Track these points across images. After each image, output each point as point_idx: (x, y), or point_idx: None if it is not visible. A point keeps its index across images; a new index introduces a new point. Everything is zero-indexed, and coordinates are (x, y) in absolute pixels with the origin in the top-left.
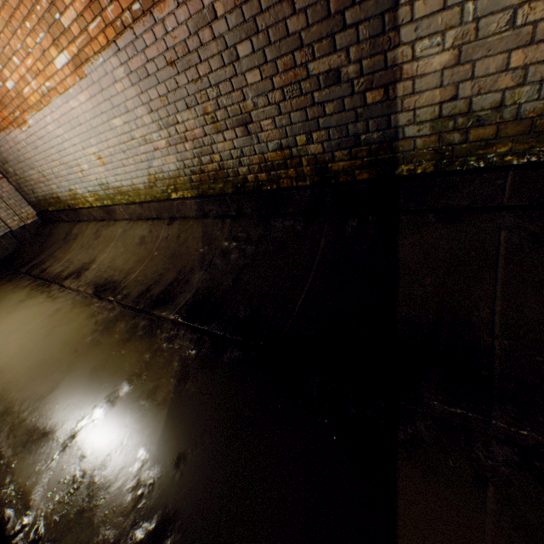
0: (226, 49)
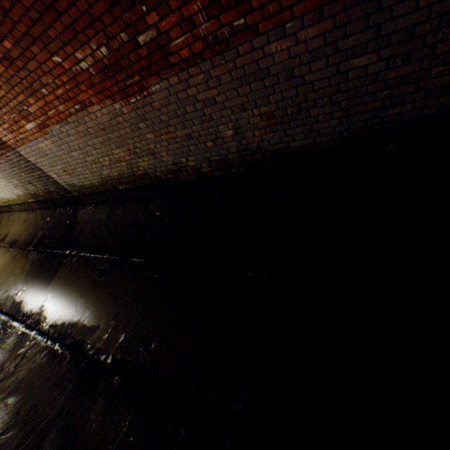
0: (12, 169)
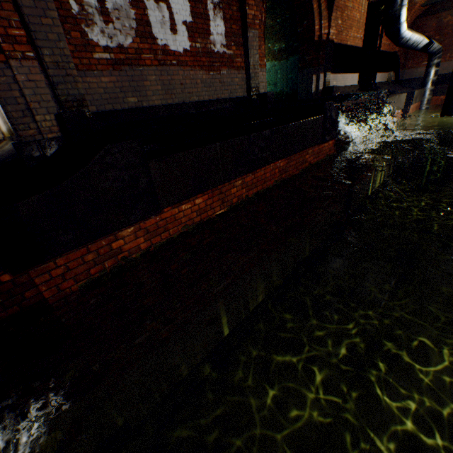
0: None
